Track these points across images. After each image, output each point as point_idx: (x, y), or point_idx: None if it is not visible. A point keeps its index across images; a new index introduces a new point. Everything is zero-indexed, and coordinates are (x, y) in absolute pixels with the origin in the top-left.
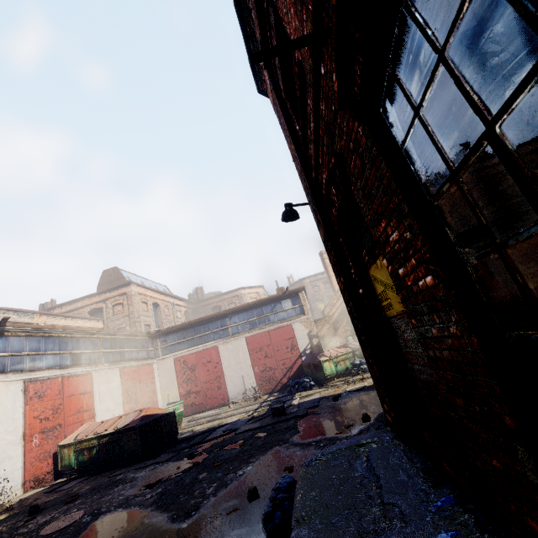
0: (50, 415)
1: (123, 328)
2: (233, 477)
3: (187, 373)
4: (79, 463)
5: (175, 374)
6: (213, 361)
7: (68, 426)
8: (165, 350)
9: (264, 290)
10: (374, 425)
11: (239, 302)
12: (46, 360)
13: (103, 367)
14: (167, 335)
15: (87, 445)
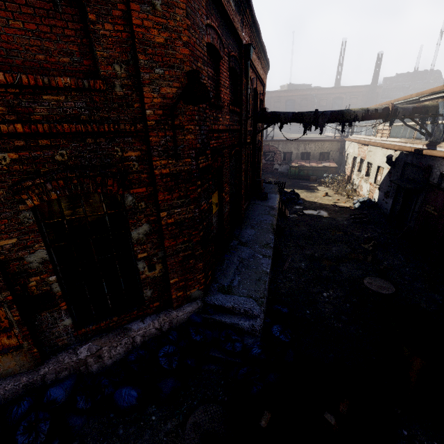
0: None
1: None
2: None
3: None
4: None
5: None
6: None
7: None
8: None
9: None
10: None
11: None
12: None
13: None
14: None
15: None
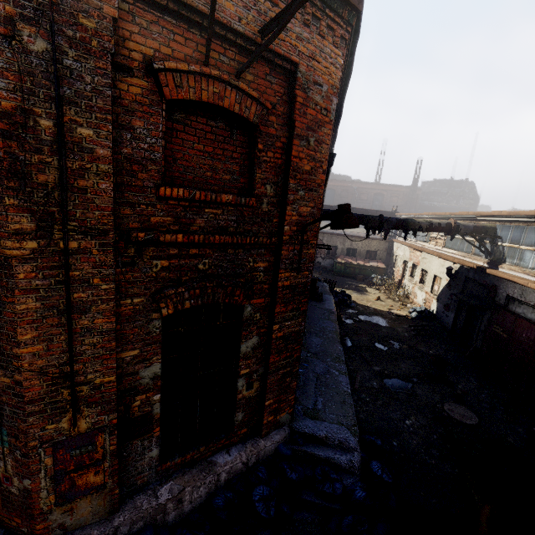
0: None
1: None
2: None
3: None
4: None
5: None
6: None
7: None
8: None
9: None
10: None
11: None
12: None
13: None
14: None
15: None
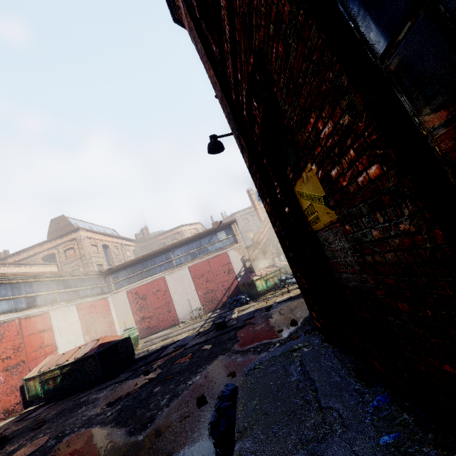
0: (12, 354)
1: (76, 269)
2: (183, 388)
3: (139, 302)
4: (45, 392)
5: (129, 304)
6: (161, 289)
7: (31, 361)
8: (117, 285)
9: (202, 226)
10: (301, 328)
11: (181, 237)
12: (0, 305)
13: (60, 306)
14: (118, 272)
15: (50, 375)
